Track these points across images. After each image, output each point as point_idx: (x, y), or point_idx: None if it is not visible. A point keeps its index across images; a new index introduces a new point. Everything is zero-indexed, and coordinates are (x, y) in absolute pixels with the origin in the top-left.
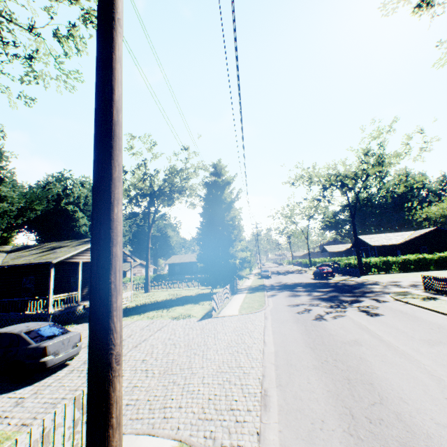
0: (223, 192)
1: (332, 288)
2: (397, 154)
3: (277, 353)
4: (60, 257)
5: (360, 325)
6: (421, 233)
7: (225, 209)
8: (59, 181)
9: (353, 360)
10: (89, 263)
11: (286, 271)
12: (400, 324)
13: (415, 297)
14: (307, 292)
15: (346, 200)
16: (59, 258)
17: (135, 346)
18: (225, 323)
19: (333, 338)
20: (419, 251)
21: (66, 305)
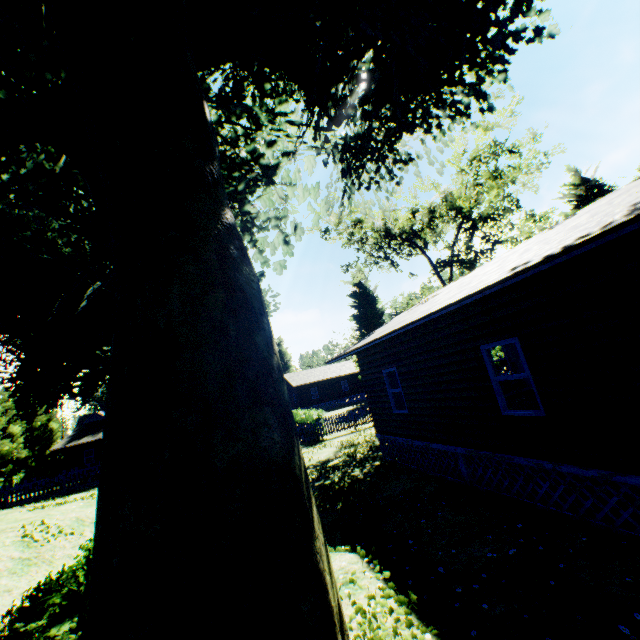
0: None
1: None
2: None
3: None
4: None
5: None
6: None
7: None
8: None
9: None
10: None
11: None
12: None
13: None
14: None
15: None
16: None
17: None
18: None
19: None
20: None
21: None
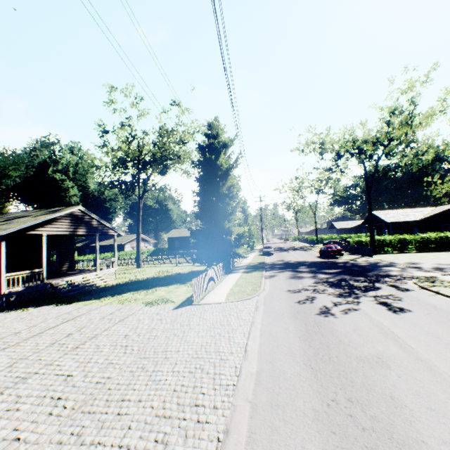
0: (219, 156)
1: (340, 270)
2: (432, 111)
3: (260, 377)
4: (10, 228)
5: (381, 326)
6: (444, 209)
7: (222, 177)
8: (45, 147)
9: (381, 402)
10: (67, 236)
11: (291, 247)
12: (439, 328)
13: (447, 286)
14: (311, 274)
15: (363, 169)
16: (9, 230)
17: (75, 347)
18: (204, 314)
19: (345, 350)
20: (439, 229)
21: (32, 283)
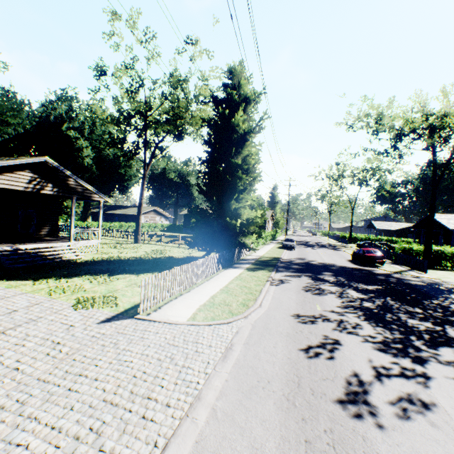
0: (238, 114)
1: (381, 287)
2: None
3: None
4: None
5: None
6: None
7: (237, 143)
8: (62, 100)
9: None
10: (45, 196)
11: (318, 243)
12: None
13: None
14: (338, 288)
15: (434, 154)
16: None
17: None
18: (131, 347)
19: None
20: None
21: None
